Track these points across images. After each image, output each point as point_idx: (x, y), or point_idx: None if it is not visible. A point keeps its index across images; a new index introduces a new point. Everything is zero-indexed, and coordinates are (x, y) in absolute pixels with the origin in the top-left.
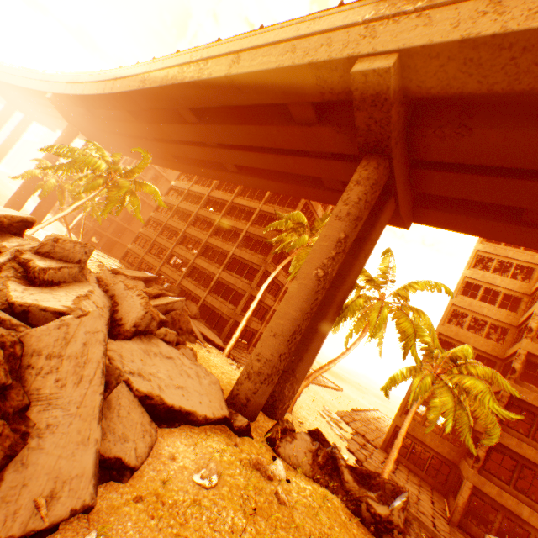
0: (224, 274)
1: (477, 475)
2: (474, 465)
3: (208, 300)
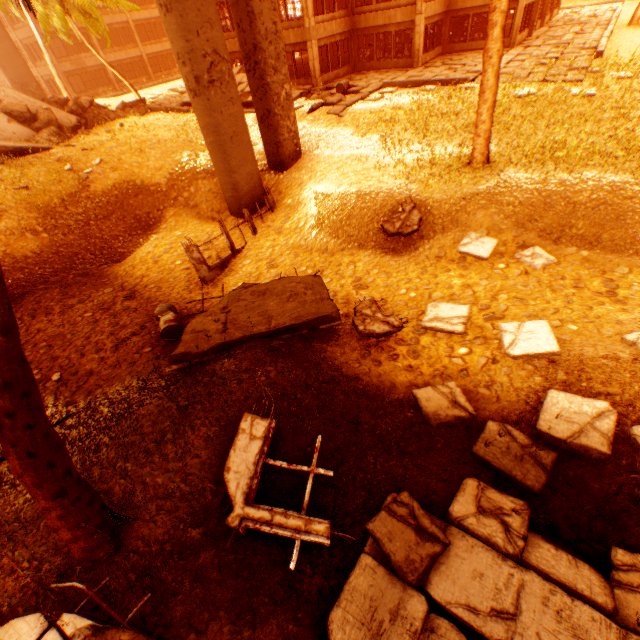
0: (18, 35)
1: None
2: None
3: (42, 74)
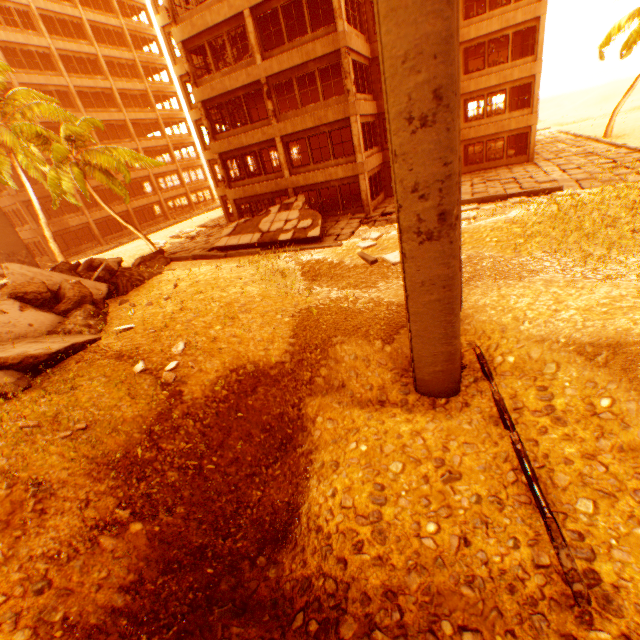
0: None
1: (231, 191)
2: (226, 186)
3: None
